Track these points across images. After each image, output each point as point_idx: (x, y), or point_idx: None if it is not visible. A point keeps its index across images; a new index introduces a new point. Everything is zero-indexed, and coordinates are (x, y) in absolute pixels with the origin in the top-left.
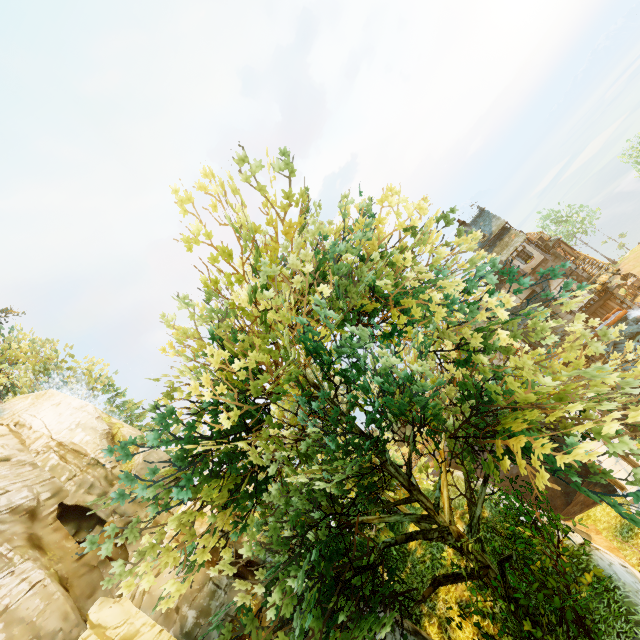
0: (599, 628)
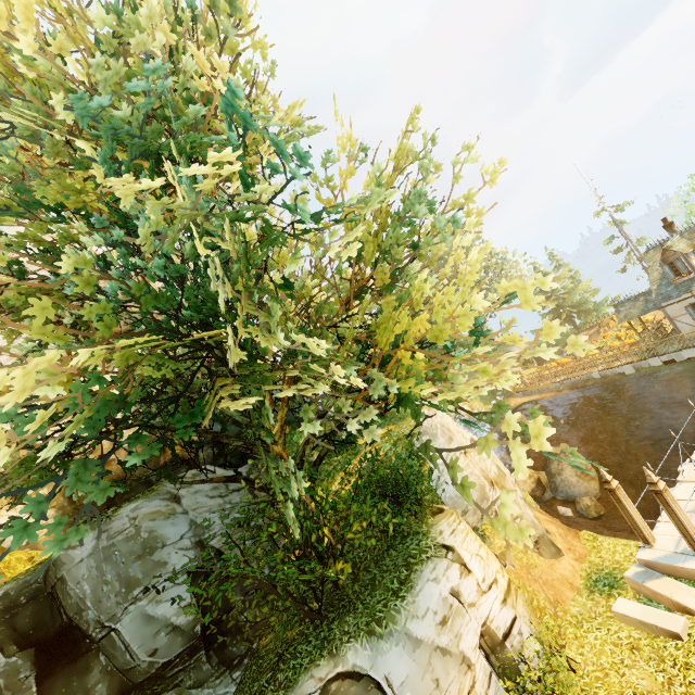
0: (359, 608)
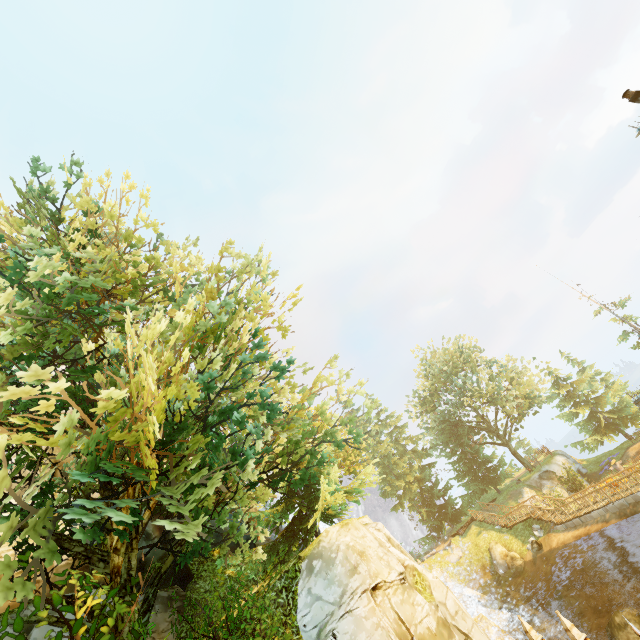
0: None
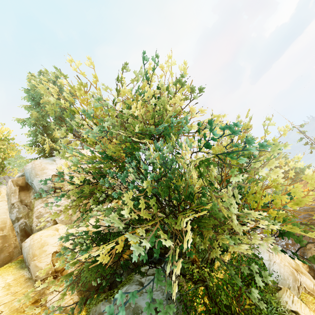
0: None
